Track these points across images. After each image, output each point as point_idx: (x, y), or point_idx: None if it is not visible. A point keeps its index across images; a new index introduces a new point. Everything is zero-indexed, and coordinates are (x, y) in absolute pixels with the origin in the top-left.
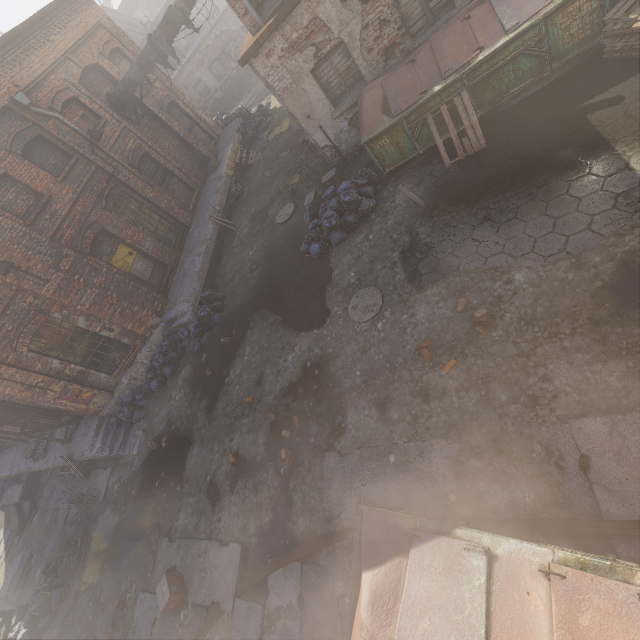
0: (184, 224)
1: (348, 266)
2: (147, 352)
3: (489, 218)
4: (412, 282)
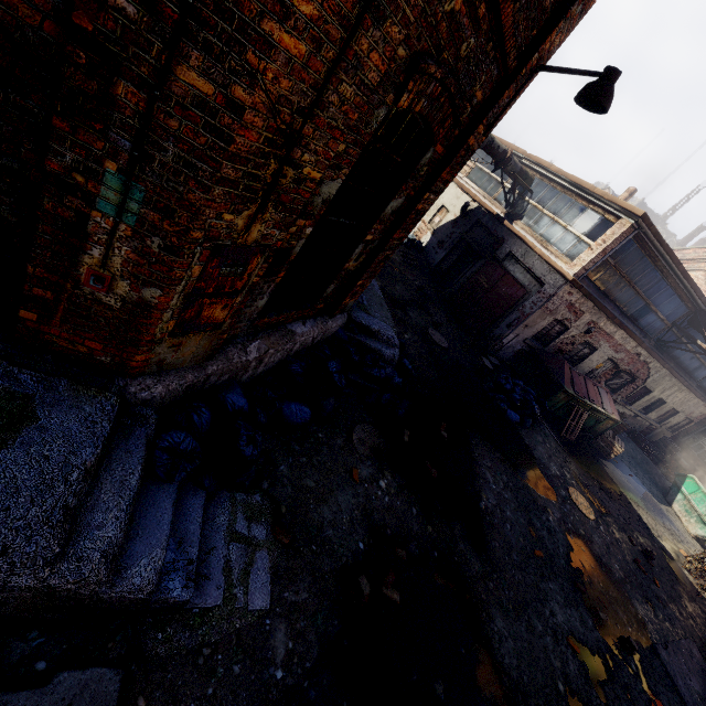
0: None
1: (546, 457)
2: (312, 336)
3: (602, 489)
4: (594, 504)
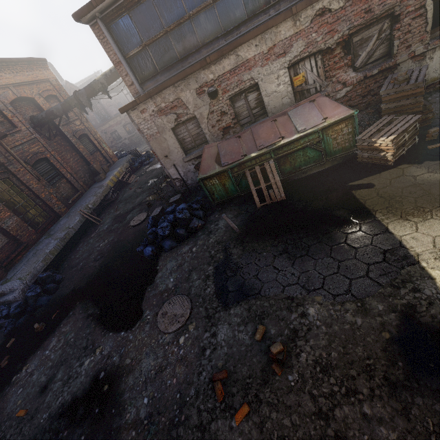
0: (57, 212)
1: (170, 271)
2: None
3: (287, 251)
4: (220, 297)
